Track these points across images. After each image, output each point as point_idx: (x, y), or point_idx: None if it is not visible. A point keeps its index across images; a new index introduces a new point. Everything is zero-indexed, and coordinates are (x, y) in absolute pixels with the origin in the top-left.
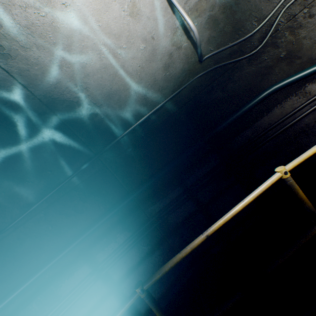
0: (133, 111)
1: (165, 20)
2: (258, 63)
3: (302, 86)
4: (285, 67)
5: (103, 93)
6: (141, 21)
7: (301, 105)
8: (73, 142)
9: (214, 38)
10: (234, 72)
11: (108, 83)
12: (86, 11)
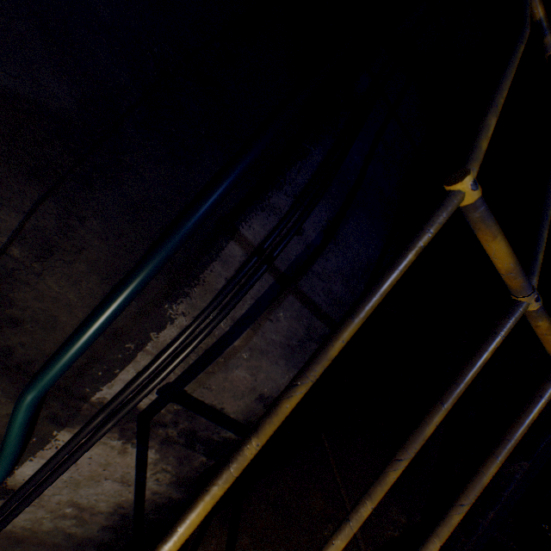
0: None
1: None
2: None
3: None
4: None
5: None
6: None
7: None
8: None
9: None
10: None
11: None
12: None
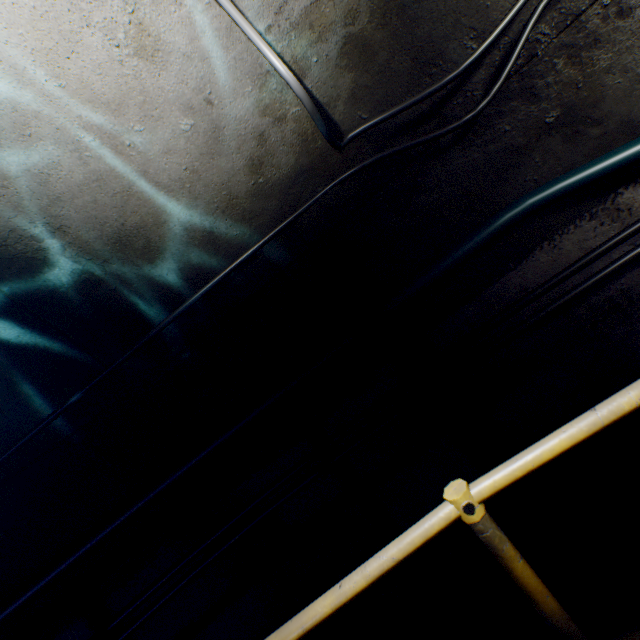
0: (185, 270)
1: (232, 58)
2: (489, 141)
3: (609, 194)
4: (561, 148)
5: (106, 234)
6: (172, 67)
7: (605, 243)
8: (50, 346)
9: (368, 90)
10: (427, 168)
11: (113, 212)
12: (16, 55)
